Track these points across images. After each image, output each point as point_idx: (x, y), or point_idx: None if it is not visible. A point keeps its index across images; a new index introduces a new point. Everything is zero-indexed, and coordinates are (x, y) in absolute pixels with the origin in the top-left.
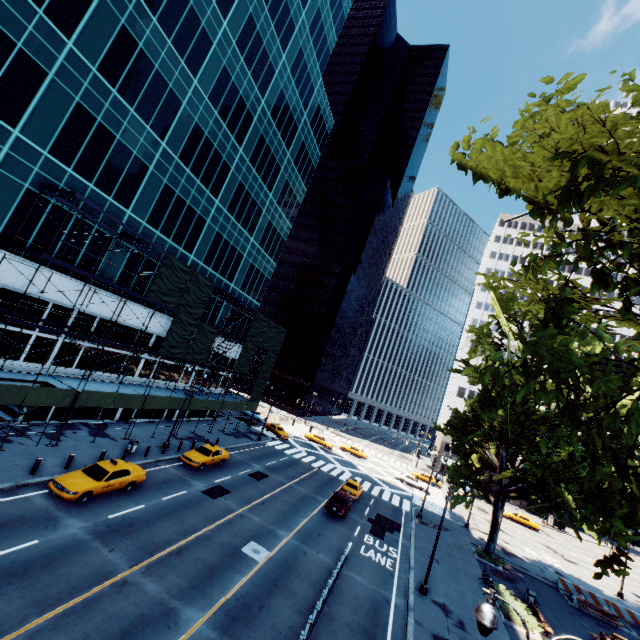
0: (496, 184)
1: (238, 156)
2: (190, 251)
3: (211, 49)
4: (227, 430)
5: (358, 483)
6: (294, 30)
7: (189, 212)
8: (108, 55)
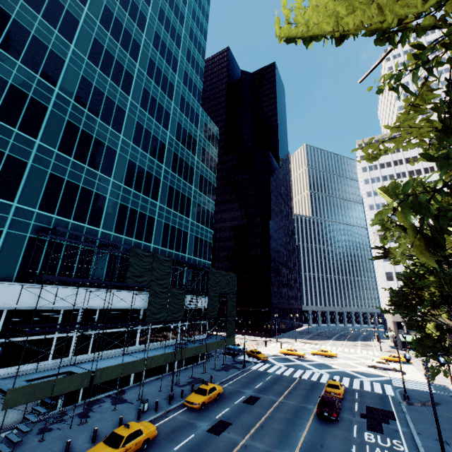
0: (332, 38)
1: (163, 170)
2: (150, 241)
3: (126, 115)
4: (217, 366)
5: (337, 382)
6: (174, 87)
7: (141, 216)
8: (63, 140)
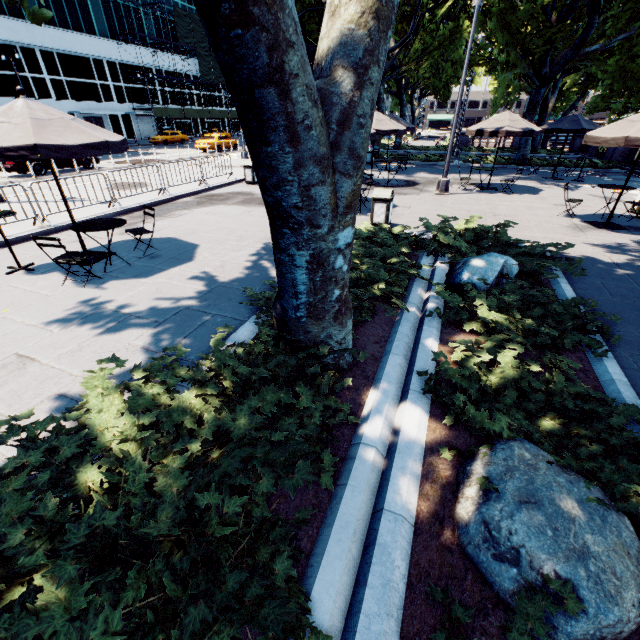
0: None
1: None
2: None
3: None
4: None
5: None
6: None
7: None
8: None
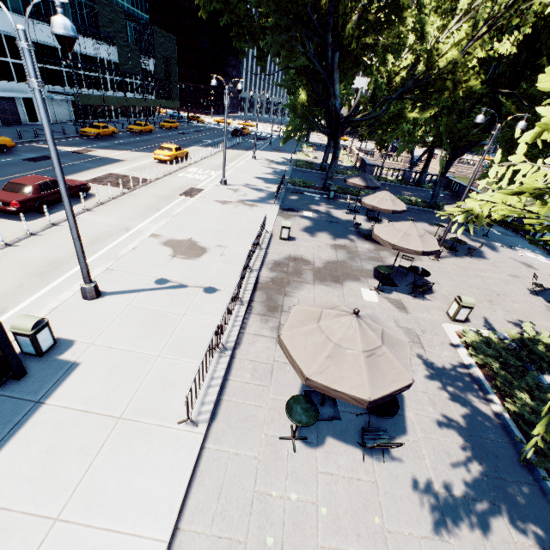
0: None
1: None
2: None
3: None
4: None
5: (247, 128)
6: None
7: None
8: None
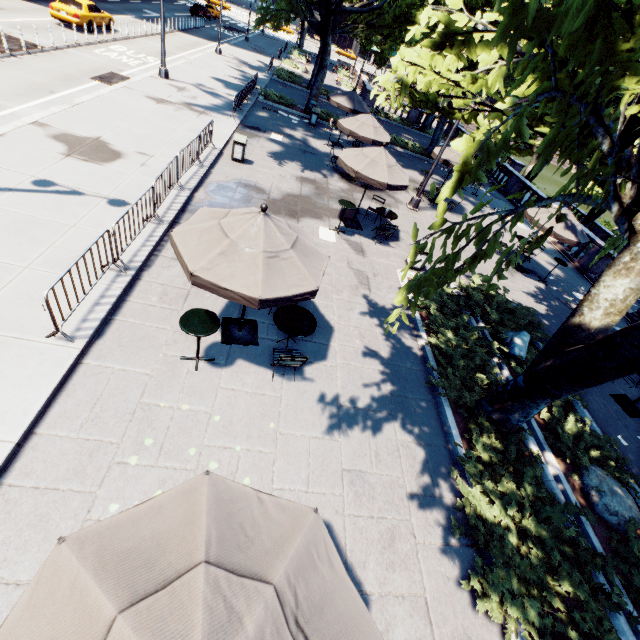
0: None
1: None
2: None
3: None
4: None
5: (215, 7)
6: None
7: None
8: None
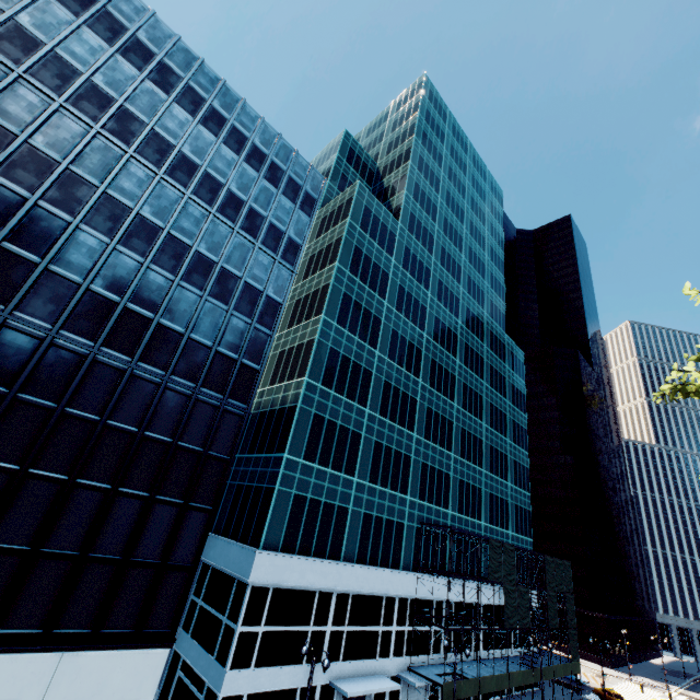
0: None
1: (483, 429)
2: (480, 519)
3: (456, 380)
4: None
5: None
6: (484, 326)
7: (473, 489)
8: (425, 426)
